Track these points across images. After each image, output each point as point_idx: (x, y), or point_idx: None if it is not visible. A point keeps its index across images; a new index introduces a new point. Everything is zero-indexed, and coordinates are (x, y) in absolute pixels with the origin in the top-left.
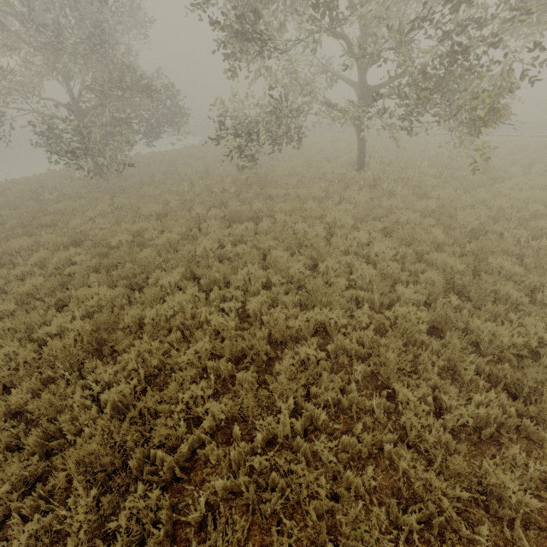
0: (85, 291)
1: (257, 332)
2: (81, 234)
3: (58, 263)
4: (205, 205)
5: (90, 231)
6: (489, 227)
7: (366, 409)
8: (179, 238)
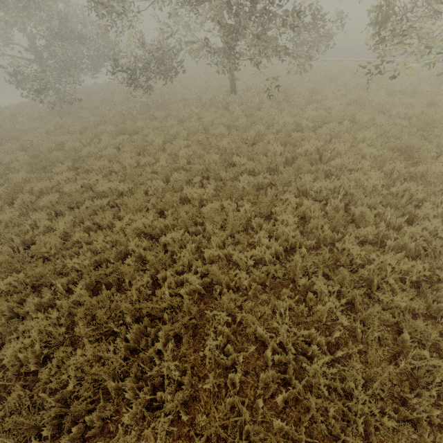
0: (14, 175)
1: (84, 193)
2: (30, 144)
3: (9, 161)
4: (113, 124)
5: (35, 142)
6: (265, 137)
7: None
8: (82, 145)
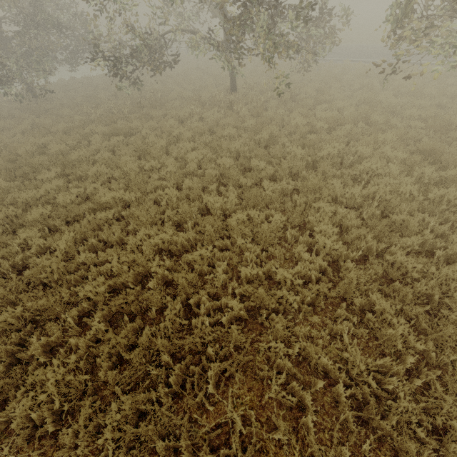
0: None
1: (82, 205)
2: (3, 146)
3: None
4: (102, 124)
5: (9, 144)
6: (279, 139)
7: (129, 243)
8: (69, 148)
